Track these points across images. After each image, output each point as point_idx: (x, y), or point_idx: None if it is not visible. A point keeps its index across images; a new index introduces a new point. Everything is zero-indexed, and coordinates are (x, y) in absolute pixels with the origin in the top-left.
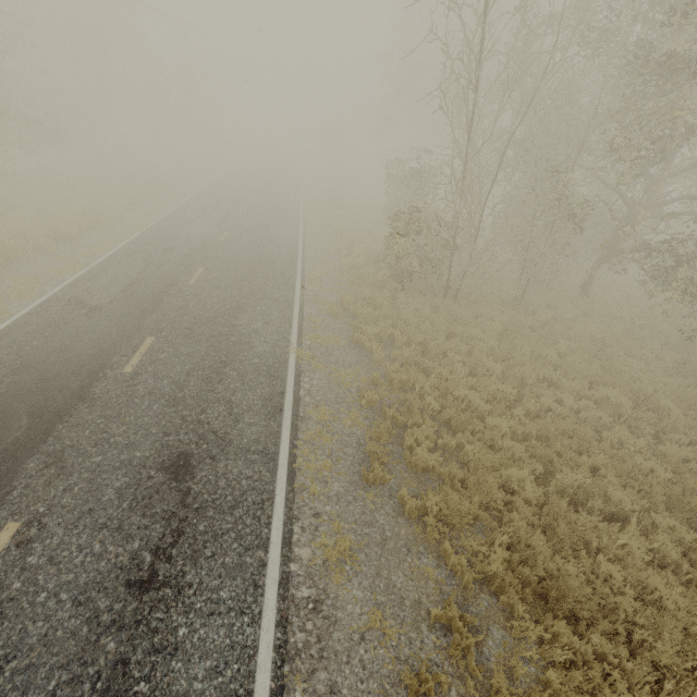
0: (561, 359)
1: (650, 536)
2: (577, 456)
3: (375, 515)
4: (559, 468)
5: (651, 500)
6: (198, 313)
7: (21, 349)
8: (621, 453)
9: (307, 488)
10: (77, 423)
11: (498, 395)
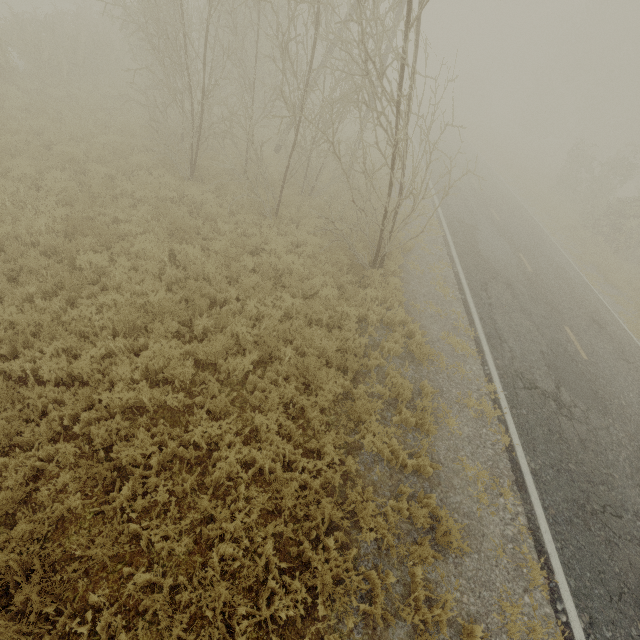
0: None
1: None
2: None
3: None
4: None
5: None
6: (524, 243)
7: (473, 246)
8: None
9: None
10: (541, 292)
11: None
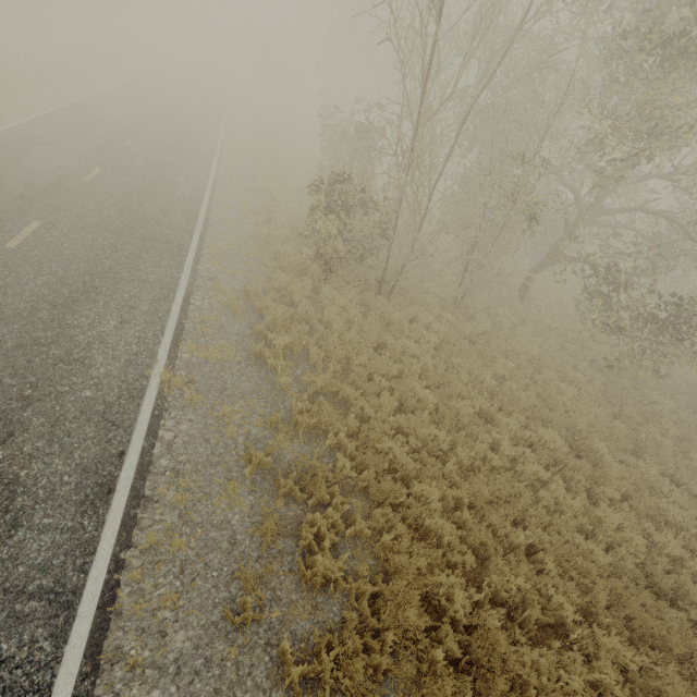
0: (498, 384)
1: (592, 660)
2: (514, 536)
3: (235, 694)
4: (494, 560)
5: (591, 597)
6: (5, 301)
7: None
8: (558, 521)
9: (125, 655)
10: None
11: (429, 442)
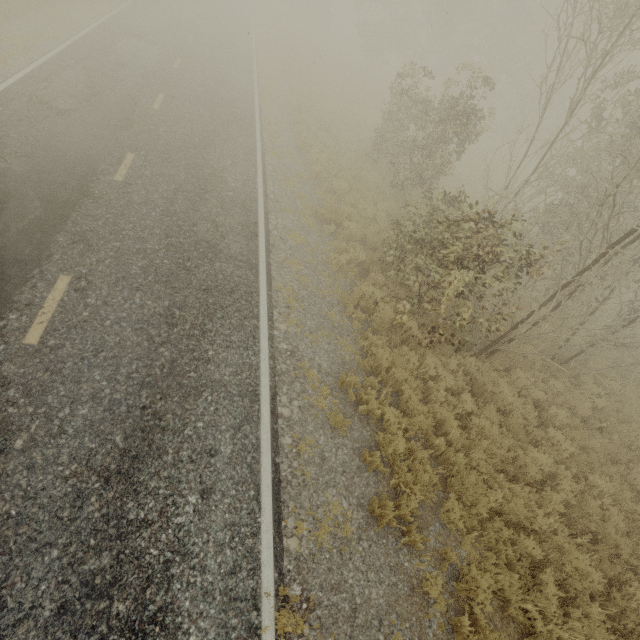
0: None
1: None
2: None
3: None
4: None
5: None
6: (33, 486)
7: None
8: None
9: None
10: None
11: None
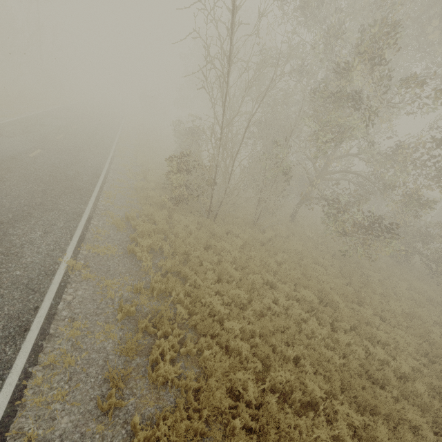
0: (278, 267)
1: (333, 422)
2: (286, 350)
3: None
4: (273, 365)
5: (332, 384)
6: None
7: None
8: (313, 342)
9: (25, 433)
10: None
11: (235, 298)
